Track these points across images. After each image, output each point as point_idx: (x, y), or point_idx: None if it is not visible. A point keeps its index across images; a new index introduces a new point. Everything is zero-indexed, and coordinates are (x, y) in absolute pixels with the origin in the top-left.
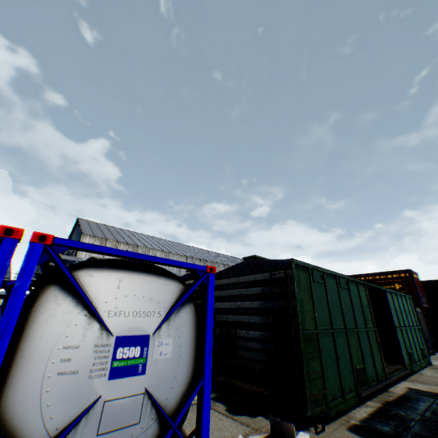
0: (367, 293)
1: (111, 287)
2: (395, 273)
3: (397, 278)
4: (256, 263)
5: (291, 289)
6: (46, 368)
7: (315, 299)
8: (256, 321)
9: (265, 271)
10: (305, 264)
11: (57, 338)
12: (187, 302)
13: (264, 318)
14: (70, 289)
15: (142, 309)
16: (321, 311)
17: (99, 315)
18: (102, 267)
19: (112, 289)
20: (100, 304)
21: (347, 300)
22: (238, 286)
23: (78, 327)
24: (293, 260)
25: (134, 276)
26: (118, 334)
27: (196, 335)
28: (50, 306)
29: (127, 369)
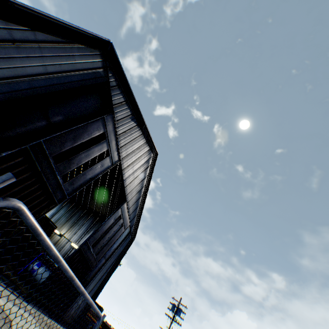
0: None
1: None
2: None
3: None
4: None
5: None
6: None
7: None
8: None
9: None
10: None
11: None
12: None
13: None
14: None
15: None
16: None
17: None
18: None
19: None
20: None
21: None
22: None
23: None
24: None
25: None
26: None
27: None
28: None
29: None
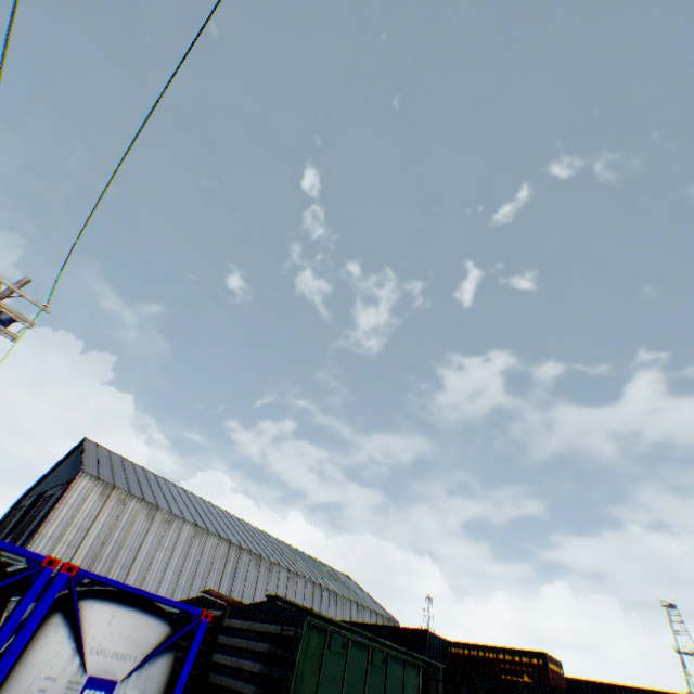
0: (420, 681)
1: (104, 620)
2: (525, 653)
3: (528, 664)
4: (276, 607)
5: (295, 654)
6: (27, 693)
7: (324, 674)
8: (250, 692)
9: (280, 621)
10: (323, 623)
11: (45, 665)
12: (169, 648)
13: (259, 689)
14: (71, 618)
15: (122, 650)
16: (329, 693)
17: (85, 649)
18: (104, 598)
19: (105, 622)
20: (89, 638)
21: (379, 684)
22: (249, 634)
23: (64, 658)
24: (308, 615)
25: (128, 611)
26: (93, 672)
27: (164, 692)
28: (51, 632)
29: None
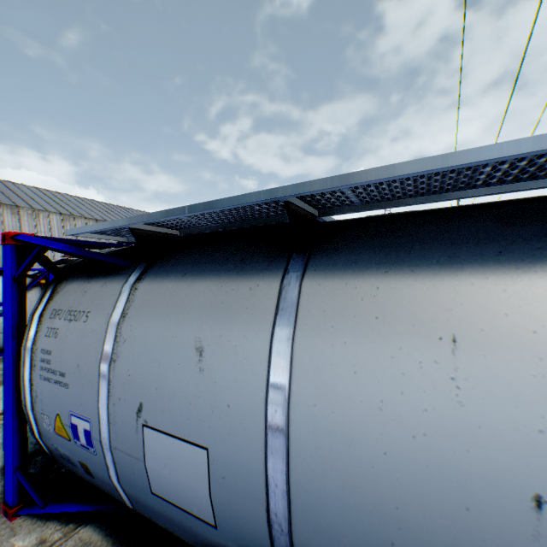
0: None
1: None
2: None
3: None
4: None
5: None
6: None
7: None
8: None
9: None
10: None
11: None
12: (36, 286)
13: None
14: None
15: None
16: None
17: None
18: None
19: None
20: None
21: None
22: None
23: None
24: None
25: None
26: None
27: None
28: None
29: (3, 314)
